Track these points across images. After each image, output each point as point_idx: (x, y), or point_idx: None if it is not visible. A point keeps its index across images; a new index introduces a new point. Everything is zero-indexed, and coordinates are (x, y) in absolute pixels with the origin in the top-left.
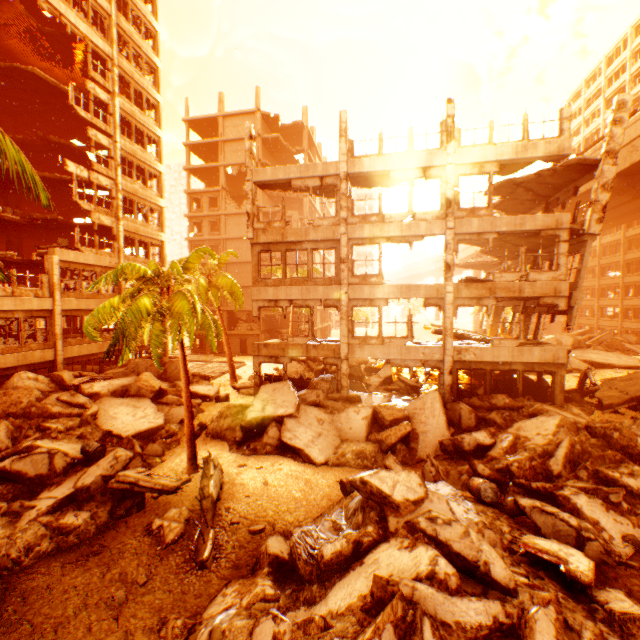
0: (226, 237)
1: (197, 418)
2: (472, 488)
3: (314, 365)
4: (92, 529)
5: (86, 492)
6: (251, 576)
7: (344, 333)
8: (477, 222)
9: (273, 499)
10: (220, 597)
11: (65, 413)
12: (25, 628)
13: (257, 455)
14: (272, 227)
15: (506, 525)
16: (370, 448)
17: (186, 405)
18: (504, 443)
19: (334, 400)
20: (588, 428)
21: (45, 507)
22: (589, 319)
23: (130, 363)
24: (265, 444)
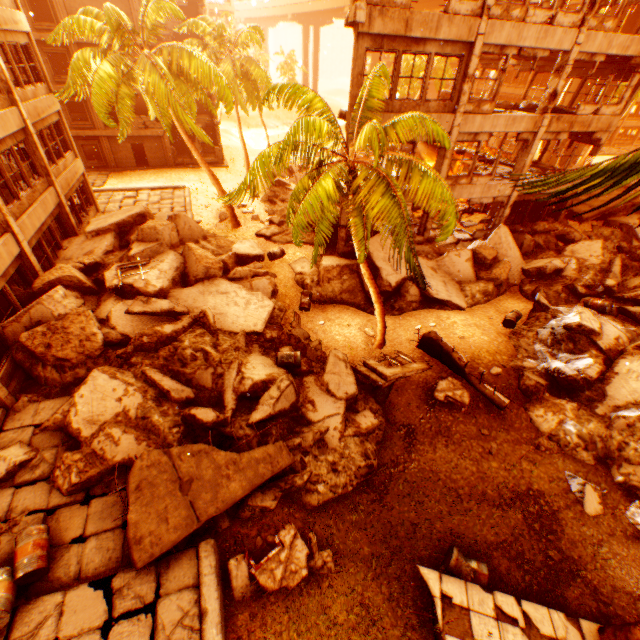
0: None
1: (279, 286)
2: (593, 306)
3: None
4: (382, 420)
5: (352, 399)
6: (535, 400)
7: (443, 175)
8: (600, 39)
9: (479, 348)
10: (538, 418)
11: (179, 330)
12: (463, 491)
13: (407, 314)
14: (392, 3)
15: (630, 325)
16: (491, 287)
17: (376, 293)
18: (572, 266)
19: (418, 244)
20: (618, 248)
21: (339, 425)
22: None
23: (143, 233)
24: (410, 303)
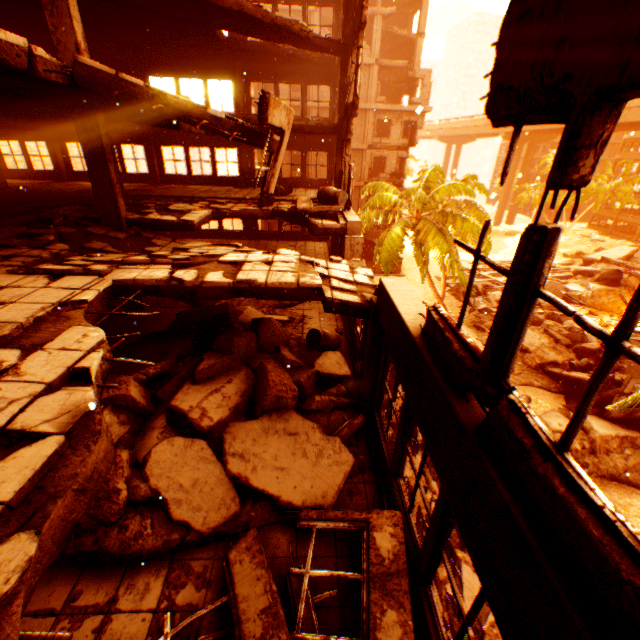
0: (320, 105)
1: None
2: None
3: (557, 335)
4: None
5: None
6: None
7: None
8: None
9: None
10: None
11: None
12: None
13: None
14: None
15: None
16: None
17: None
18: None
19: None
20: None
21: None
22: (634, 218)
23: None
24: None
